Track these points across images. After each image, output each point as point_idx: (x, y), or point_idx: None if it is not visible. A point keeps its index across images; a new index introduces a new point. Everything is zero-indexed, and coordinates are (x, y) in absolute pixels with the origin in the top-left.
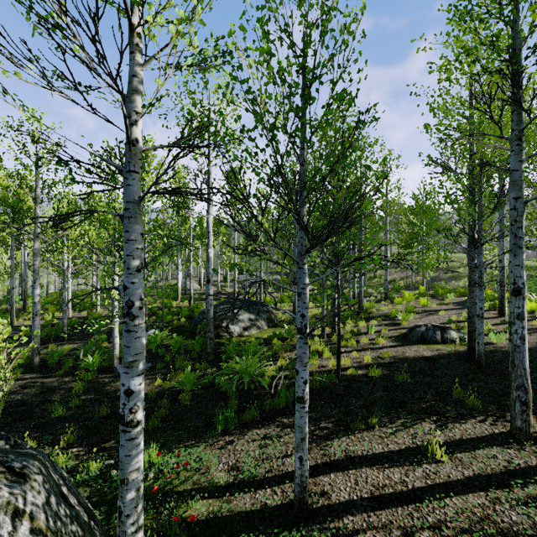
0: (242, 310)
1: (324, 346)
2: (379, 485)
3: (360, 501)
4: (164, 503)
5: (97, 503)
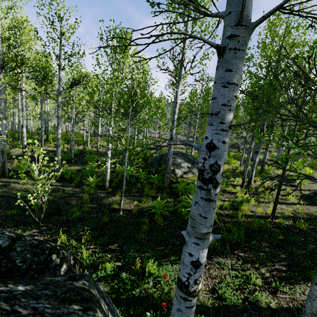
0: (183, 160)
1: (248, 195)
2: None
3: None
4: (167, 314)
5: (116, 300)
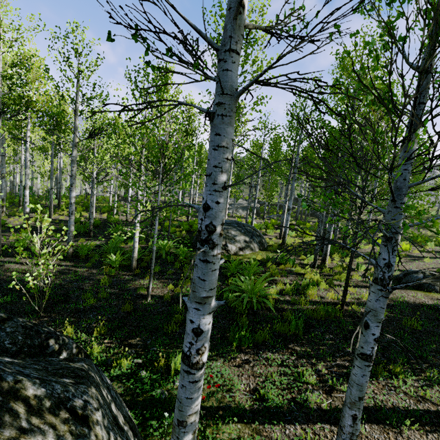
0: (238, 231)
1: (319, 276)
2: None
3: None
4: None
5: (131, 403)
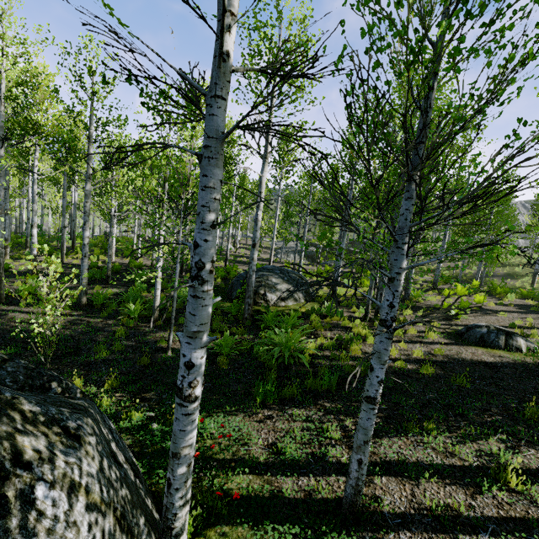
0: (280, 279)
1: (367, 330)
2: (440, 503)
3: (418, 516)
4: (203, 469)
5: (139, 454)
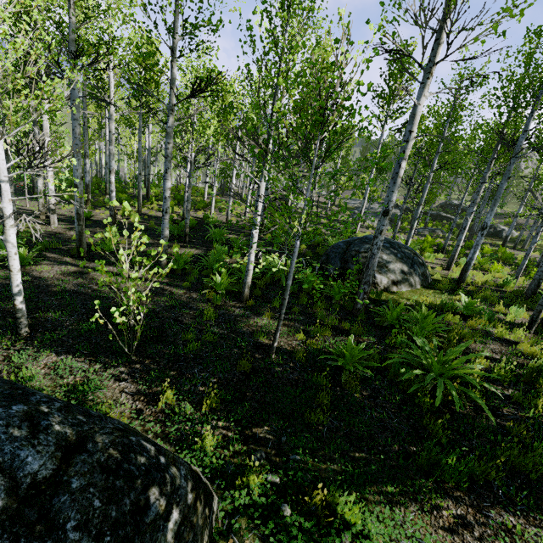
0: (393, 256)
1: None
2: None
3: None
4: None
5: None
